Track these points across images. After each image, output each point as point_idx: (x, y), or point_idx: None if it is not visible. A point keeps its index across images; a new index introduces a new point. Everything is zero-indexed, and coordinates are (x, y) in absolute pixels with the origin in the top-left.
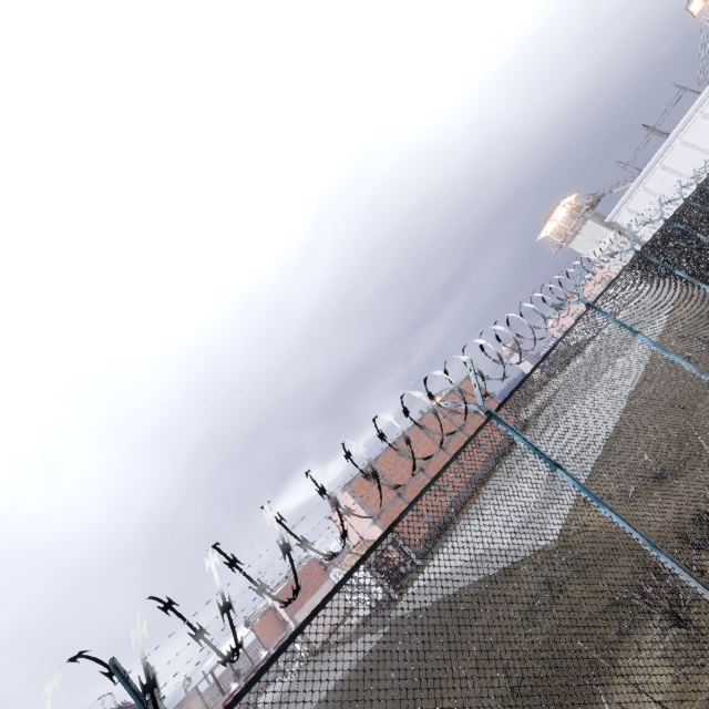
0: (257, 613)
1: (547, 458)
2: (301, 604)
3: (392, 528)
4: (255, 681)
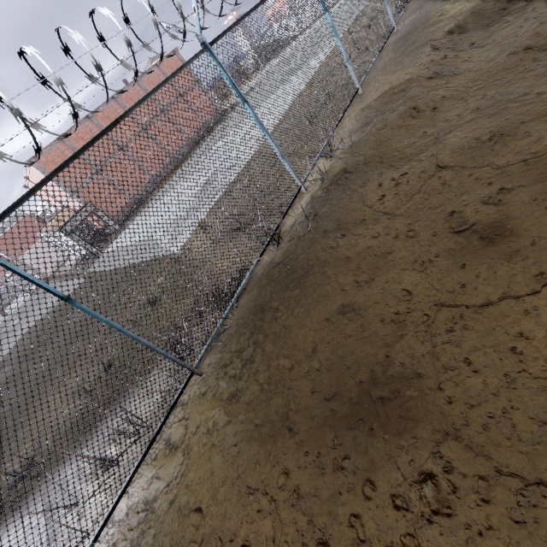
0: None
1: (54, 293)
2: (24, 249)
3: None
4: None
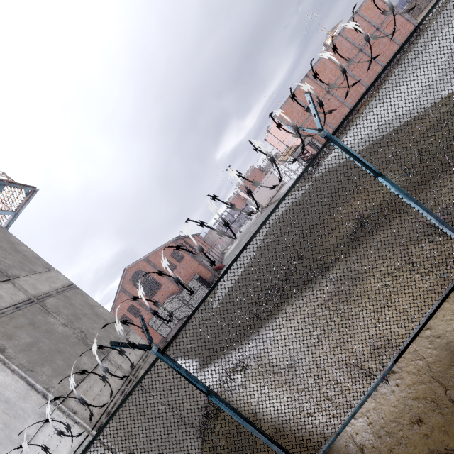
0: (230, 198)
1: None
2: (253, 190)
3: (416, 30)
4: (353, 110)
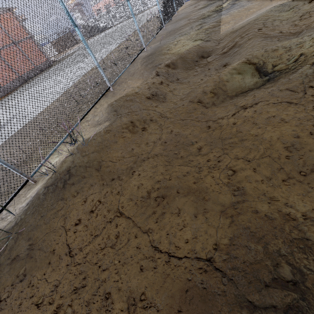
0: None
1: None
2: None
3: None
4: None
